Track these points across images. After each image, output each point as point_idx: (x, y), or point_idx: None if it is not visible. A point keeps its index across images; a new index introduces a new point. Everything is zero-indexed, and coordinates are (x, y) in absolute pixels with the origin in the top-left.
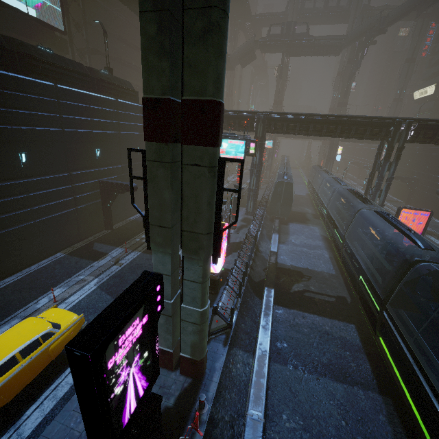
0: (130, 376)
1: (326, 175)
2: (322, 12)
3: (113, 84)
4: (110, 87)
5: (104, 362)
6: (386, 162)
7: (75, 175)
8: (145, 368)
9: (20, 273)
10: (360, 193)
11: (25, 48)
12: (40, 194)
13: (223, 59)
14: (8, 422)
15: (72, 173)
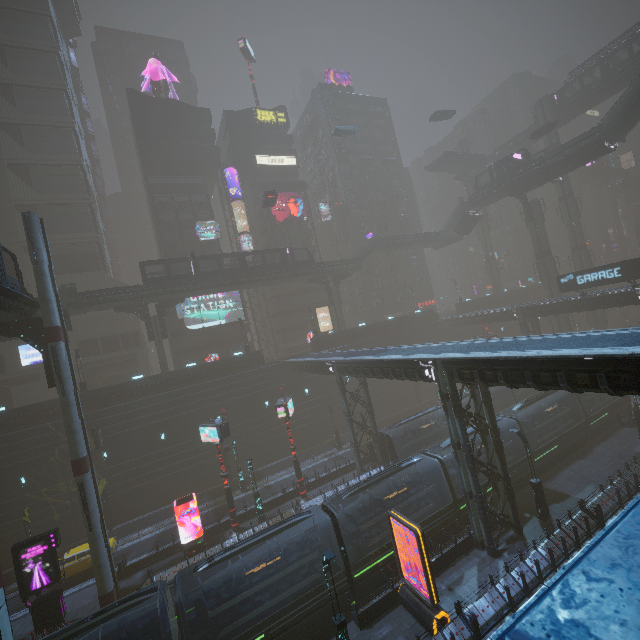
0: (36, 568)
1: (568, 398)
2: (599, 84)
3: (235, 363)
4: (233, 366)
5: (20, 554)
6: (447, 416)
7: (198, 439)
8: (48, 571)
9: (156, 510)
10: (381, 474)
11: (171, 375)
12: (172, 457)
13: (73, 446)
14: (66, 588)
15: (195, 438)
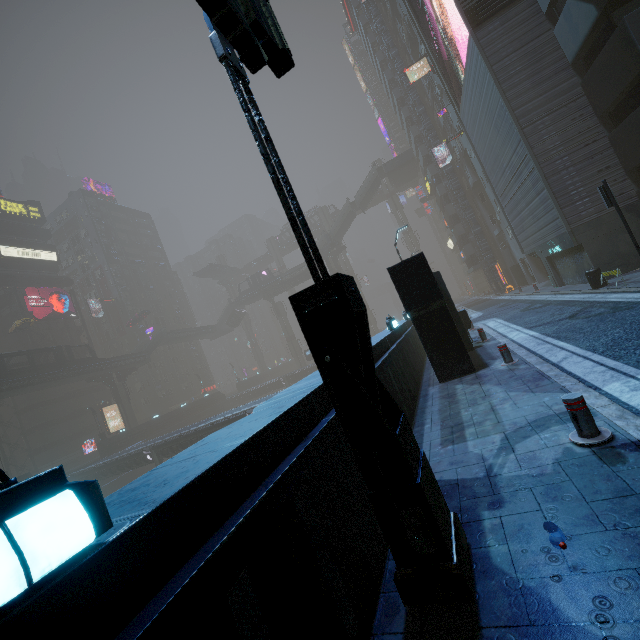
0: None
1: None
2: None
3: None
4: None
5: None
6: None
7: None
8: None
9: None
10: None
11: None
12: None
13: None
14: None
15: None
